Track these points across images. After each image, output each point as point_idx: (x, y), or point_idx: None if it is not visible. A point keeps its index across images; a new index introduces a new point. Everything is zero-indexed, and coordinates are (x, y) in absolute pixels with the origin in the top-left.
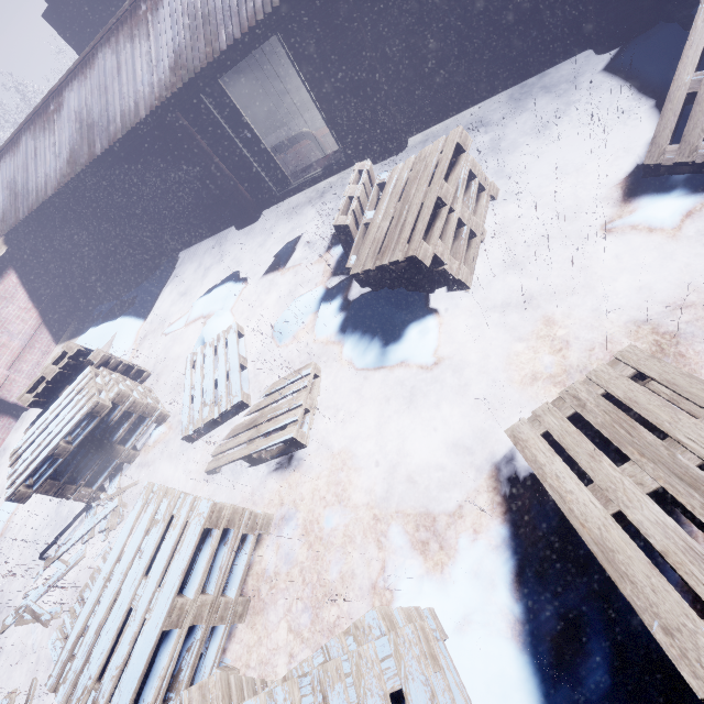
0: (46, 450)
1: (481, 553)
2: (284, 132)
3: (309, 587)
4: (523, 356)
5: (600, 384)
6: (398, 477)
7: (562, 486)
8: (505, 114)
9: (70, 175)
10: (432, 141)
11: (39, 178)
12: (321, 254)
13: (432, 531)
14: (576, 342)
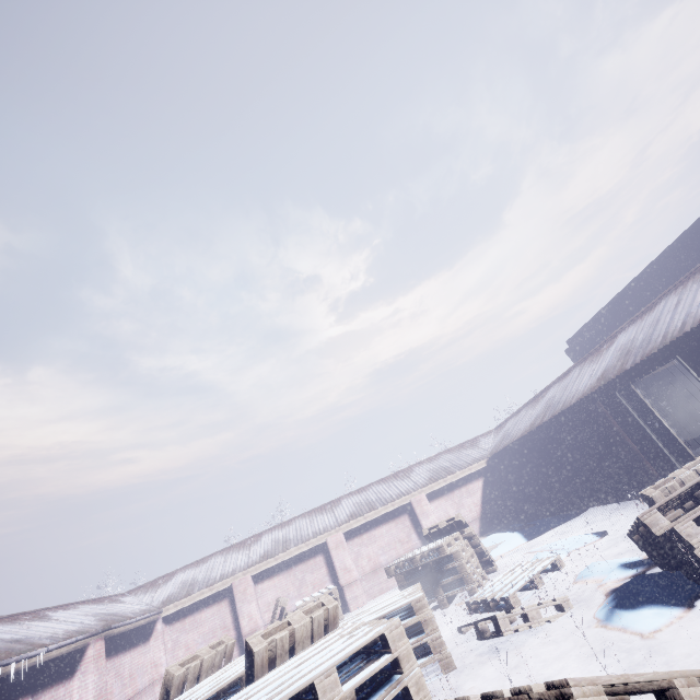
0: (411, 555)
1: None
2: None
3: None
4: None
5: None
6: None
7: None
8: None
9: (527, 431)
10: None
11: (516, 430)
12: None
13: None
14: None
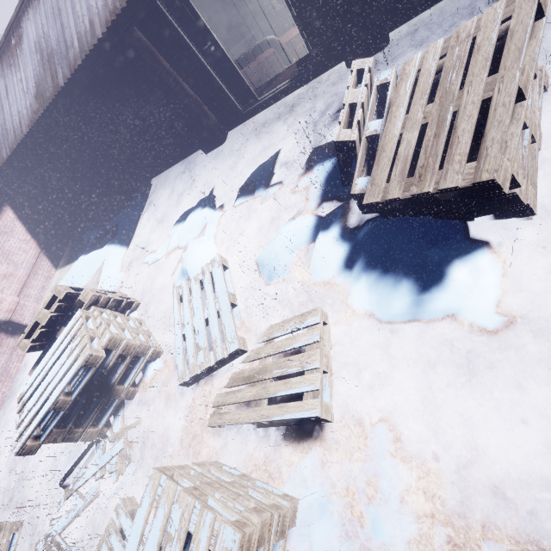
0: (47, 405)
1: None
2: (239, 48)
3: None
4: None
5: None
6: (471, 481)
7: None
8: None
9: (40, 110)
10: (423, 30)
11: (13, 117)
12: (303, 175)
13: None
14: None
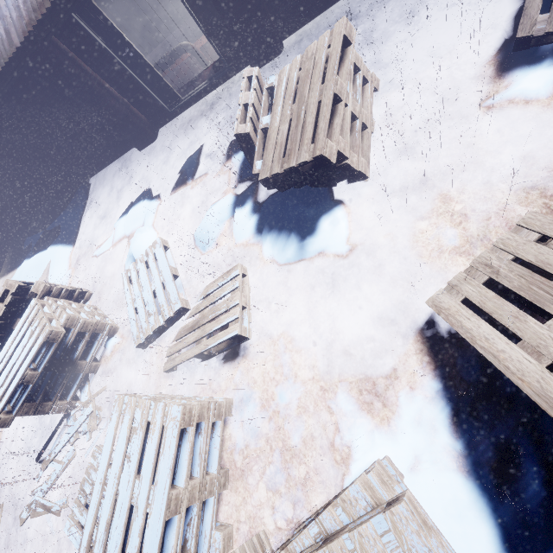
0: (15, 380)
1: (420, 406)
2: (161, 49)
3: (277, 453)
4: (427, 233)
5: (509, 251)
6: (335, 352)
7: (493, 347)
8: (371, 5)
9: None
10: (306, 40)
11: None
12: (224, 163)
13: (374, 393)
14: (473, 214)
